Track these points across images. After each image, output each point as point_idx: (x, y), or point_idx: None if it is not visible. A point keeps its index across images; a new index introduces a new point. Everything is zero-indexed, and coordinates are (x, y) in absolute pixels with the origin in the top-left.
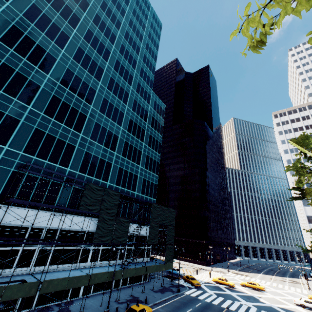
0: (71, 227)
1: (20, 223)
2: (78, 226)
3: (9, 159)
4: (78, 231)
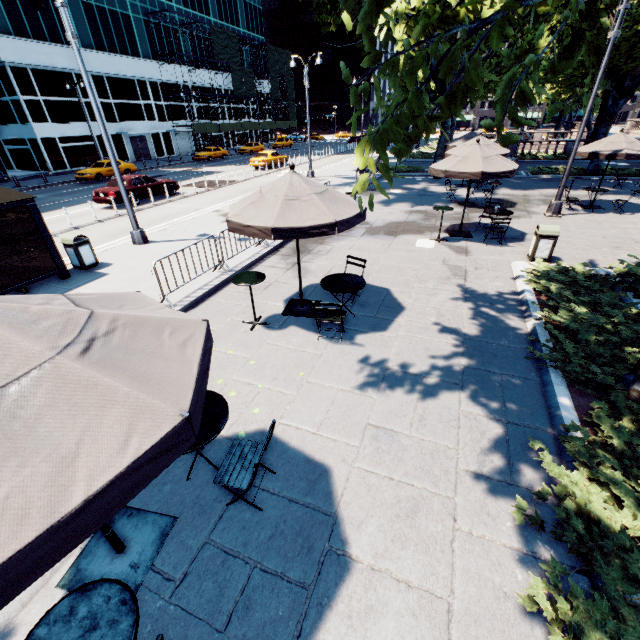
0: (206, 83)
1: (176, 80)
2: (209, 82)
3: (133, 3)
4: (210, 89)
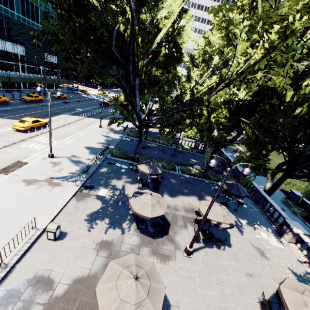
0: (3, 48)
1: None
2: (7, 48)
3: None
4: (8, 52)
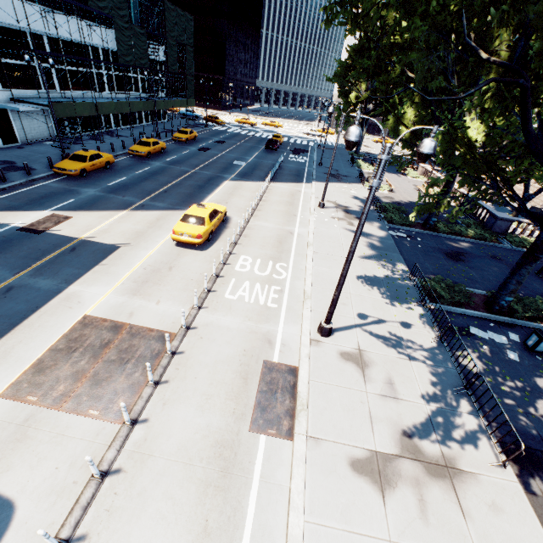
0: (73, 37)
1: (16, 24)
2: (79, 36)
3: None
4: (80, 45)
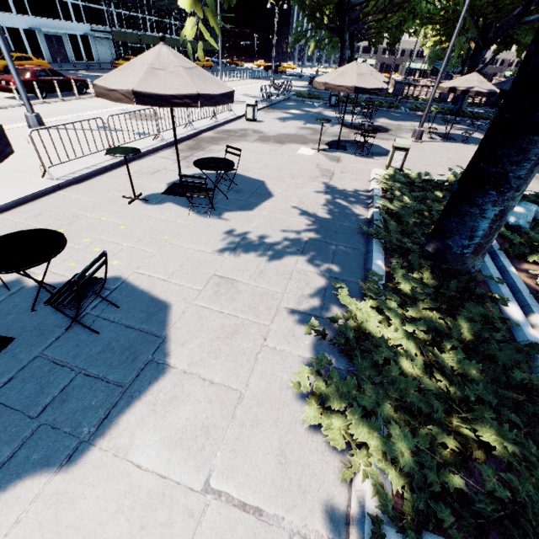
0: None
1: None
2: None
3: None
4: None
